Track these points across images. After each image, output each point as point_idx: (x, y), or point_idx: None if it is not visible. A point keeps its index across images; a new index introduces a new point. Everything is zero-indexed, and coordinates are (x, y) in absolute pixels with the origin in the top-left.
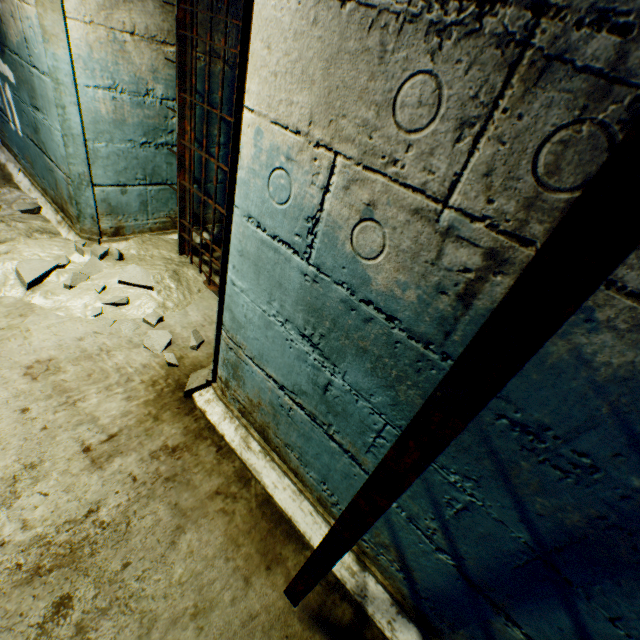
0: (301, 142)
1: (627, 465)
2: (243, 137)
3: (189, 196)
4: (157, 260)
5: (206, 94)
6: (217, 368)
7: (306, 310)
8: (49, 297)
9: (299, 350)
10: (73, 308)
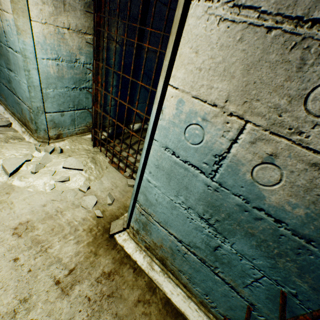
0: (216, 111)
1: None
2: (166, 102)
3: (99, 116)
4: (81, 151)
5: (113, 63)
6: (130, 221)
7: (206, 205)
8: (22, 180)
9: (197, 225)
10: (37, 185)
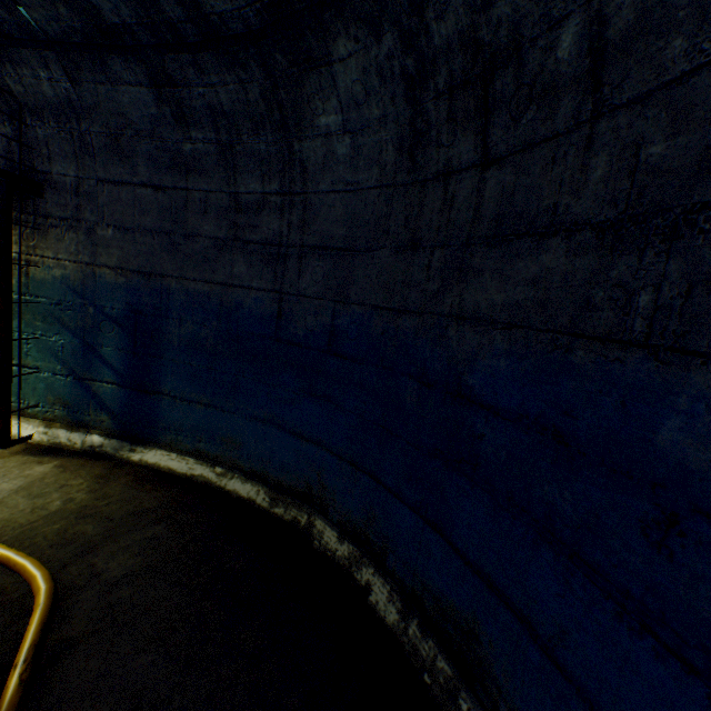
0: None
1: (77, 298)
2: None
3: None
4: None
5: None
6: None
7: None
8: None
9: None
10: None
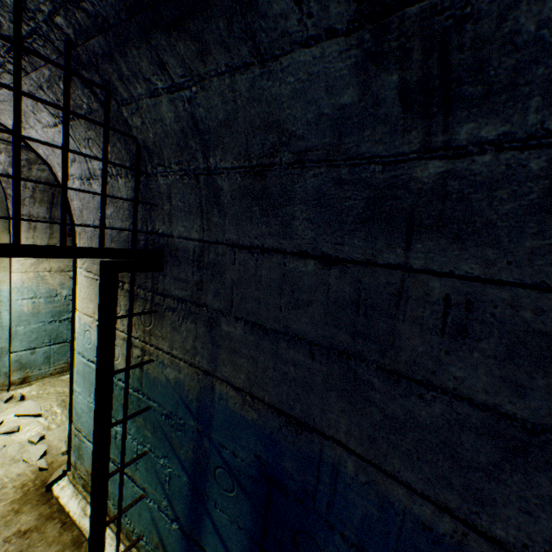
0: (93, 320)
1: (189, 416)
2: (77, 320)
3: None
4: (52, 395)
5: None
6: (71, 457)
7: None
8: None
9: None
10: None
